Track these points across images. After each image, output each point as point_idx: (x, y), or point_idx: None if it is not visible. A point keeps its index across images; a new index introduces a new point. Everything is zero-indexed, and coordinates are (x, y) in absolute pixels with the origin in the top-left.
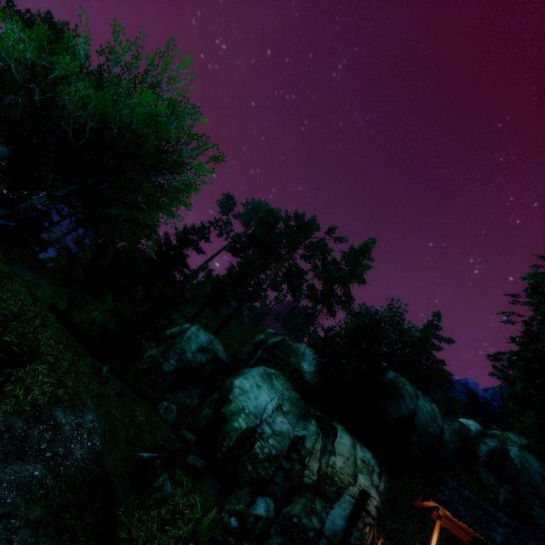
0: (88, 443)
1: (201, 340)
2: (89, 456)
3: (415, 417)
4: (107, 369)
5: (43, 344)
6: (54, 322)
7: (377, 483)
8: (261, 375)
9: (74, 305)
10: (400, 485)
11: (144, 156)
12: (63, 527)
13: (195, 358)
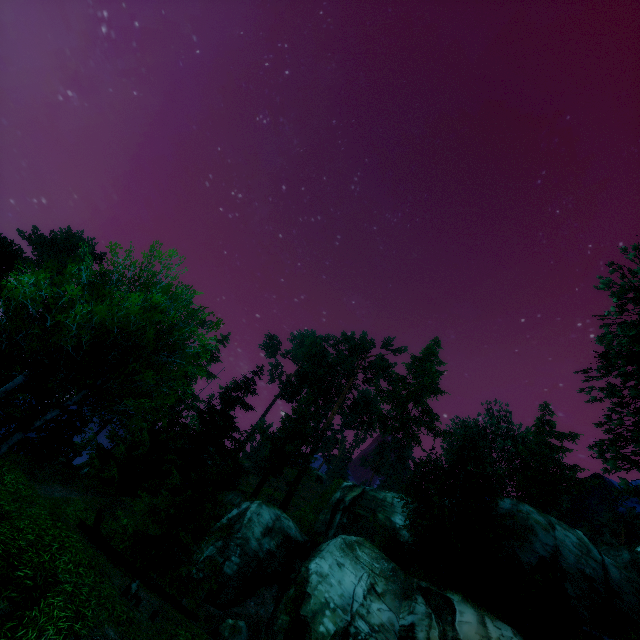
0: None
1: (265, 519)
2: None
3: (560, 557)
4: (137, 585)
5: (61, 571)
6: (75, 541)
7: None
8: (340, 549)
9: (109, 514)
10: None
11: (147, 343)
12: None
13: (261, 547)
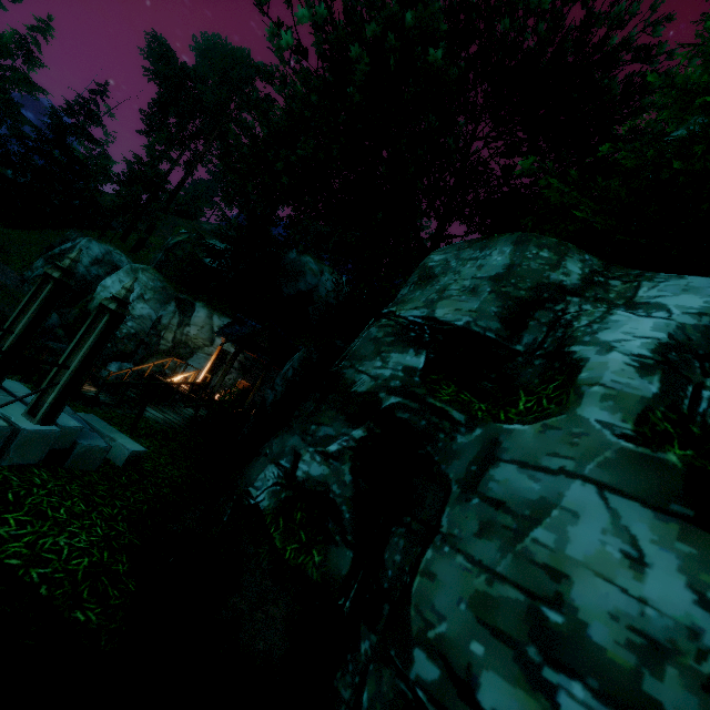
0: None
1: (94, 252)
2: None
3: (316, 292)
4: None
5: None
6: None
7: None
8: (125, 272)
9: None
10: None
11: None
12: None
13: (90, 272)
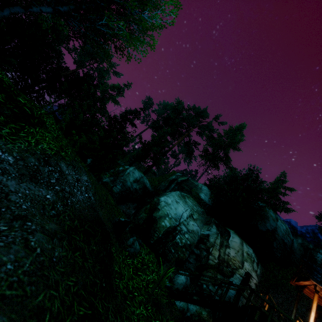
0: (85, 194)
1: (136, 175)
2: (87, 202)
3: (276, 232)
4: (90, 161)
5: (48, 124)
6: None
7: (256, 269)
8: (178, 196)
9: None
10: (268, 273)
11: None
12: (74, 245)
13: (132, 186)
